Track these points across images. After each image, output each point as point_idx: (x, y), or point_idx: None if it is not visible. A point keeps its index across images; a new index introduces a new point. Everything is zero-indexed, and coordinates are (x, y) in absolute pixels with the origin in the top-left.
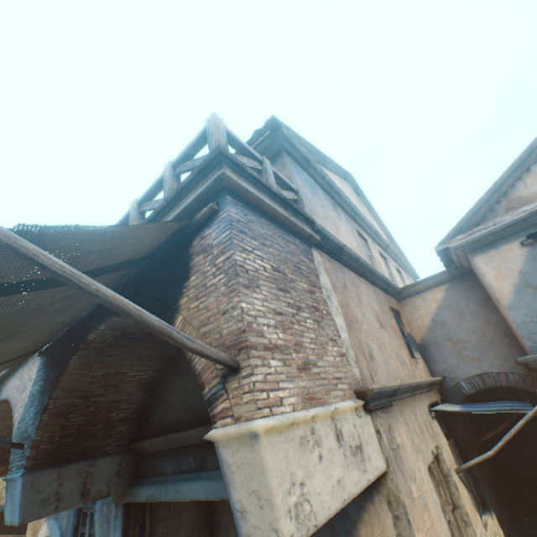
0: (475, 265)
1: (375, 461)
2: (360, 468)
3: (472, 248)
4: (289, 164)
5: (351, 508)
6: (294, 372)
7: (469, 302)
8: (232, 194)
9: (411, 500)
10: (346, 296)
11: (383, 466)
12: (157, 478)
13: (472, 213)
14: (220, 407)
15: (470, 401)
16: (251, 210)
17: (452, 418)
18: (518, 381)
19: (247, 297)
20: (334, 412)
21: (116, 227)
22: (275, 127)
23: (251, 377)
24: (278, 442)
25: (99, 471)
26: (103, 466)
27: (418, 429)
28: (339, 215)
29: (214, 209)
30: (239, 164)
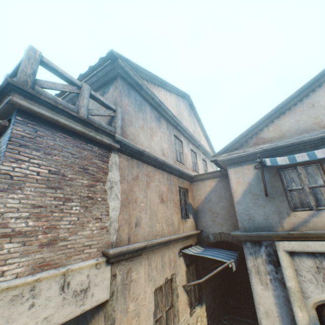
0: (228, 173)
1: (99, 295)
2: (78, 304)
3: (229, 163)
4: (121, 87)
5: (89, 314)
6: (33, 249)
7: (226, 191)
8: (25, 114)
9: (124, 313)
10: (134, 185)
11: (105, 298)
12: None
13: (235, 141)
14: None
15: None
16: (46, 126)
17: None
18: (237, 240)
19: None
20: (68, 271)
21: None
22: (114, 58)
23: None
24: None
25: None
26: None
27: (160, 266)
28: (161, 125)
29: (4, 125)
30: (32, 93)
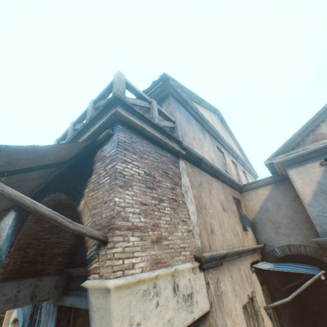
0: (289, 175)
1: (201, 304)
2: (188, 310)
3: (288, 164)
4: (173, 104)
5: None
6: (148, 245)
7: (285, 198)
8: (123, 124)
9: None
10: (200, 191)
11: (207, 308)
12: (77, 292)
13: (290, 141)
14: (93, 265)
15: (283, 259)
16: (136, 134)
17: (268, 271)
18: (312, 252)
19: (120, 194)
20: (174, 271)
21: (34, 145)
22: (165, 79)
23: (112, 250)
24: (125, 295)
25: (43, 285)
26: (46, 282)
27: (240, 280)
28: (205, 136)
29: (109, 133)
30: (129, 105)
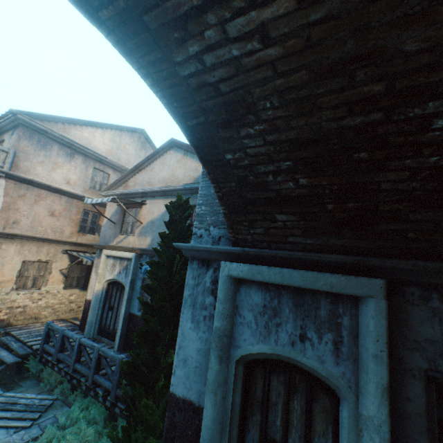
0: (107, 206)
1: None
2: None
3: None
4: (22, 134)
5: None
6: None
7: None
8: None
9: None
10: (19, 200)
11: None
12: None
13: (115, 184)
14: None
15: None
16: None
17: None
18: None
19: None
20: None
21: None
22: (14, 114)
23: None
24: None
25: None
26: None
27: (35, 251)
28: (73, 160)
29: None
30: None
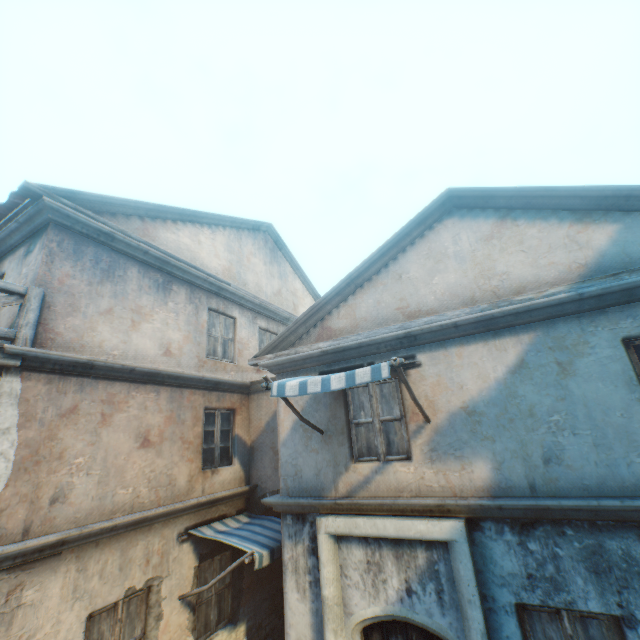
0: None
1: None
2: None
3: (279, 371)
4: (55, 245)
5: None
6: None
7: None
8: None
9: None
10: (62, 426)
11: None
12: None
13: (290, 332)
14: None
15: None
16: None
17: None
18: None
19: None
20: None
21: None
22: (35, 195)
23: None
24: None
25: None
26: None
27: (116, 567)
28: (170, 297)
29: None
30: None
